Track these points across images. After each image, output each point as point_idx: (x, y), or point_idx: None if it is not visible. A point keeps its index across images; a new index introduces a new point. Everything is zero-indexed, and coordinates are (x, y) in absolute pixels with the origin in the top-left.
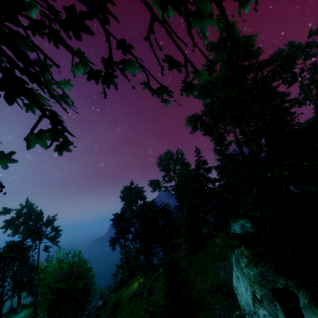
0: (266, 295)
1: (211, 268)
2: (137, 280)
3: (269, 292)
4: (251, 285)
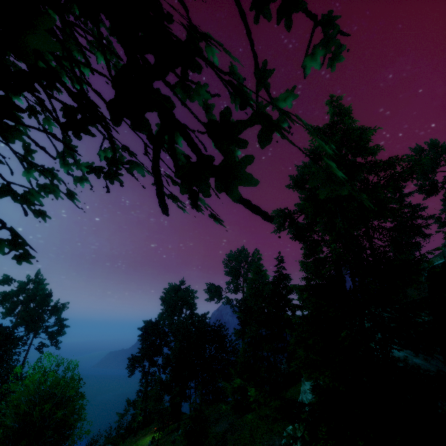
0: None
1: (261, 444)
2: (151, 433)
3: None
4: None
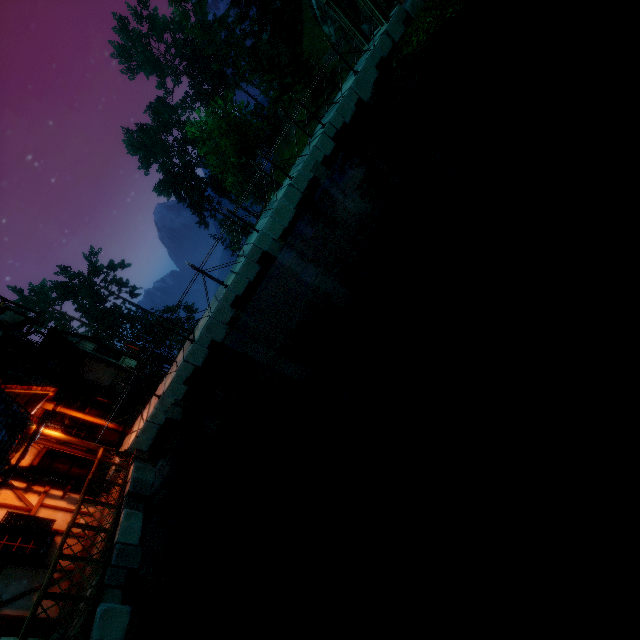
0: None
1: None
2: None
3: None
4: None
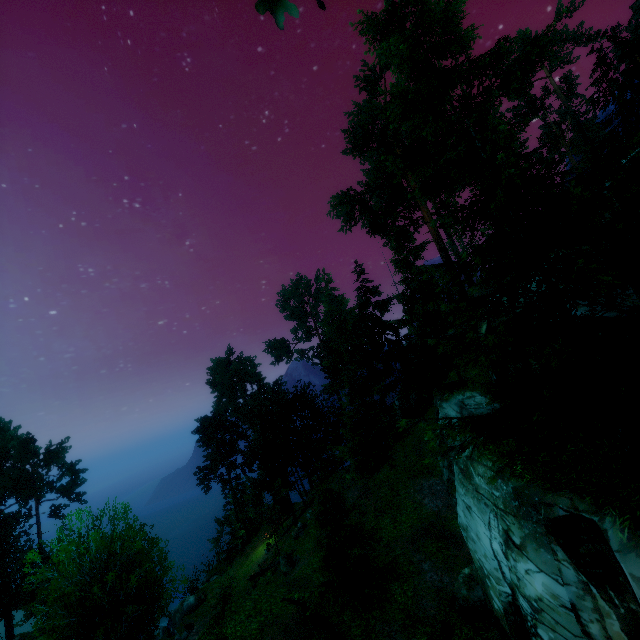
0: (530, 535)
1: (407, 494)
2: (263, 541)
3: (536, 528)
4: (498, 519)
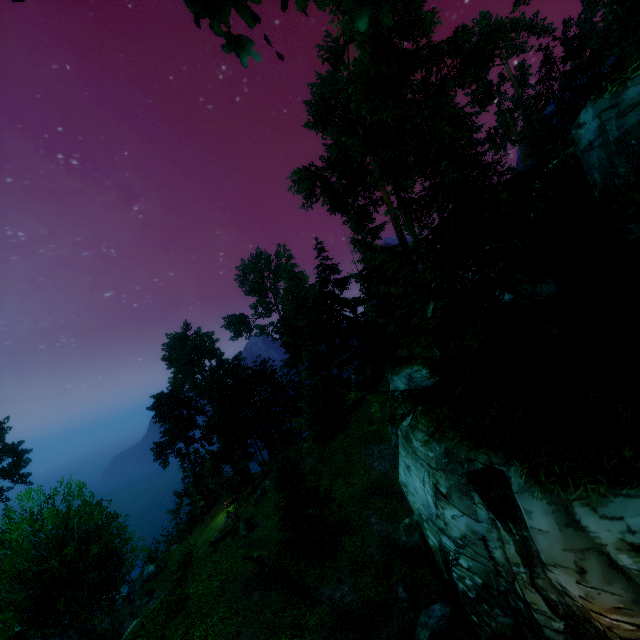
0: (456, 486)
1: (359, 459)
2: (222, 510)
3: (461, 480)
4: (432, 475)
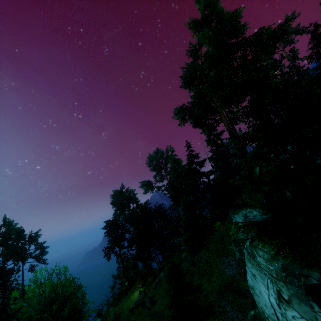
0: (294, 294)
1: (216, 265)
2: (137, 289)
3: (298, 290)
4: (273, 283)
